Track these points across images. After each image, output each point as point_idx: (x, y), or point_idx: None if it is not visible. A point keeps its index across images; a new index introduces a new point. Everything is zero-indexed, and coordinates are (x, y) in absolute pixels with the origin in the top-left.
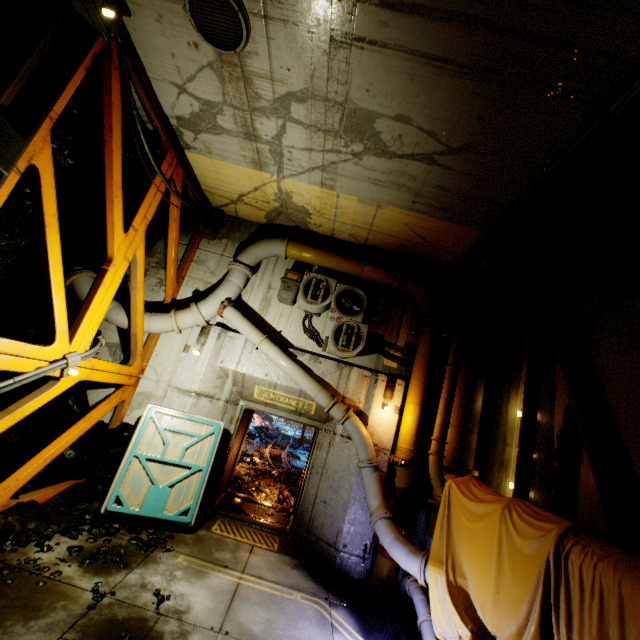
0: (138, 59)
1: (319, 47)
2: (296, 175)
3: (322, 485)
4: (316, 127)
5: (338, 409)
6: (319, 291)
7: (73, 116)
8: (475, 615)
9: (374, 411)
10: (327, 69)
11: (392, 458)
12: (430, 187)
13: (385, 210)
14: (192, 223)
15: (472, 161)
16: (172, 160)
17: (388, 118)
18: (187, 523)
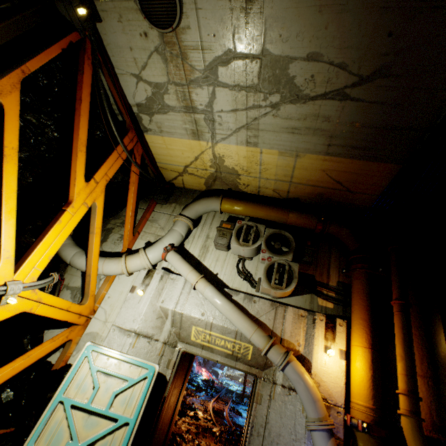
0: (109, 60)
1: (237, 4)
2: (226, 138)
3: None
4: (239, 86)
5: (276, 351)
6: (250, 235)
7: (55, 93)
8: None
9: (316, 355)
10: (245, 24)
11: (349, 419)
12: (344, 125)
13: (303, 159)
14: (151, 194)
15: (385, 86)
16: (133, 138)
17: (300, 60)
18: None
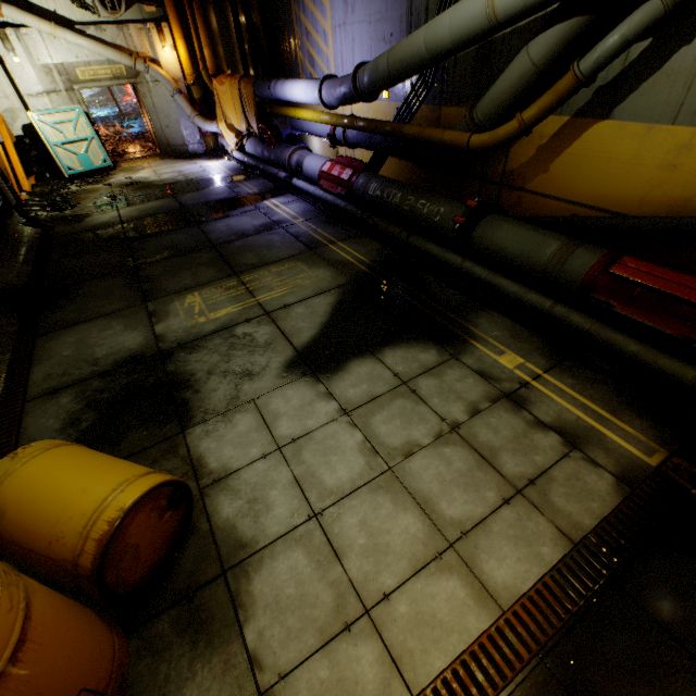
0: None
1: None
2: None
3: (161, 119)
4: None
5: (140, 64)
6: None
7: None
8: (237, 130)
9: (161, 56)
10: None
11: (186, 83)
12: None
13: None
14: None
15: None
16: None
17: None
18: (110, 167)
